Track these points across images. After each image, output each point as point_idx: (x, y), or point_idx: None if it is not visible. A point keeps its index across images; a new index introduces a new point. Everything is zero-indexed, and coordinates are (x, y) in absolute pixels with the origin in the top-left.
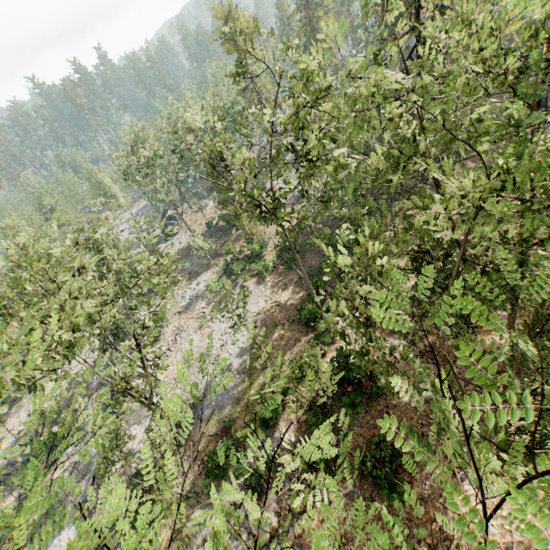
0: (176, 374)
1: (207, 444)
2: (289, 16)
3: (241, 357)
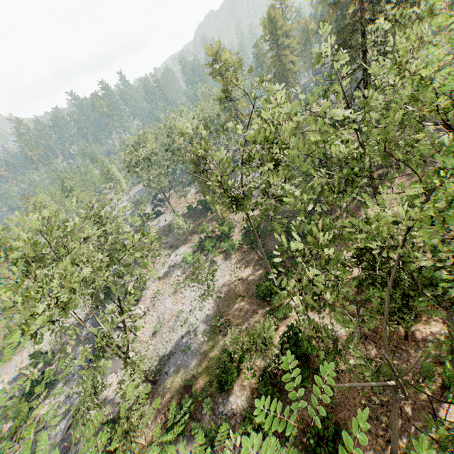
0: (151, 331)
1: (170, 399)
2: (263, 54)
3: (206, 323)
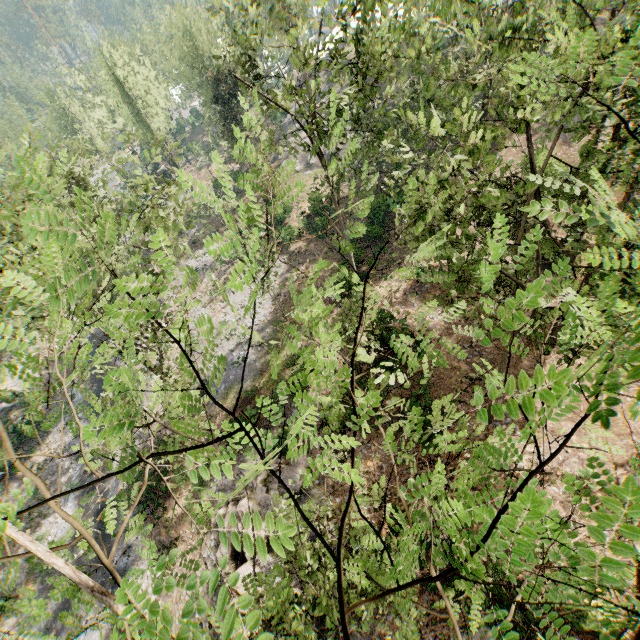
0: None
1: (226, 417)
2: None
3: (263, 330)
